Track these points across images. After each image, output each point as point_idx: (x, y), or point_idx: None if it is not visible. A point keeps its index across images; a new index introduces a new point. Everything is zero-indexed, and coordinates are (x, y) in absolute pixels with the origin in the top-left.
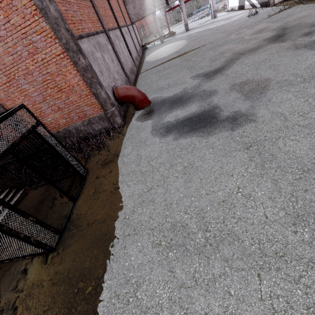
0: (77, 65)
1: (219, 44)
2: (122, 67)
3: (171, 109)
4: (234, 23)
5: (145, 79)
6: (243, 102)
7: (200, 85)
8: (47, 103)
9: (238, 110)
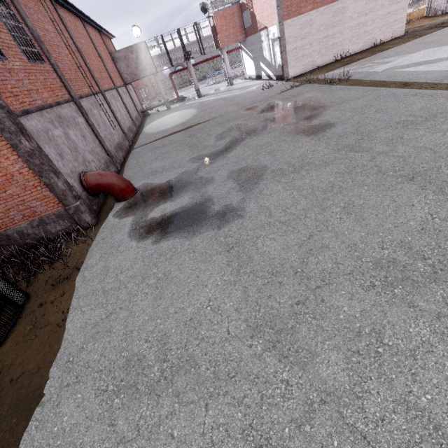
0: (18, 149)
1: (229, 118)
2: (102, 144)
3: (159, 201)
4: (248, 95)
5: (138, 159)
6: (237, 193)
7: (198, 170)
8: None
9: (230, 204)
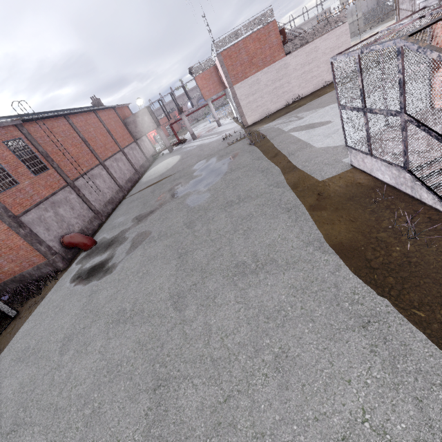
0: (19, 234)
1: (181, 175)
2: (90, 207)
3: (97, 254)
4: (214, 144)
5: (118, 211)
6: (124, 254)
7: (128, 230)
8: (3, 257)
9: (115, 262)
